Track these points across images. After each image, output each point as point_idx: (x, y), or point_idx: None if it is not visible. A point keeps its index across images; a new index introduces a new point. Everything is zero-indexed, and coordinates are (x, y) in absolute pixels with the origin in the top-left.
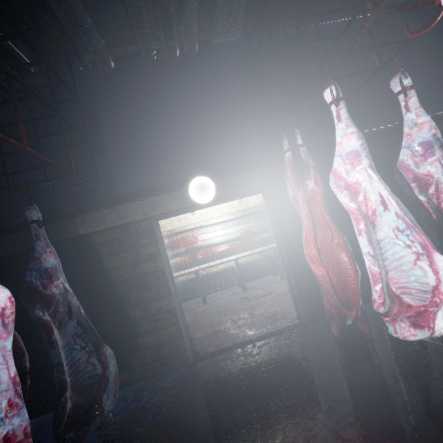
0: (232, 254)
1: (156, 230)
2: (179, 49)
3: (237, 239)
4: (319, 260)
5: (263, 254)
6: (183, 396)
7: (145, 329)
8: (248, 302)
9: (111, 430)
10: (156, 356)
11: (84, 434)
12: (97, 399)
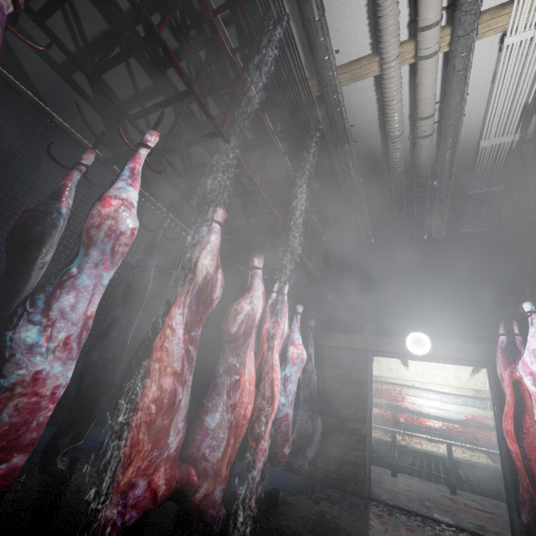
0: (447, 439)
1: (369, 362)
2: (427, 234)
3: (459, 422)
4: (513, 436)
5: (498, 463)
6: (354, 507)
7: (335, 439)
8: (451, 501)
9: (297, 489)
10: (337, 469)
11: (294, 461)
12: (305, 448)
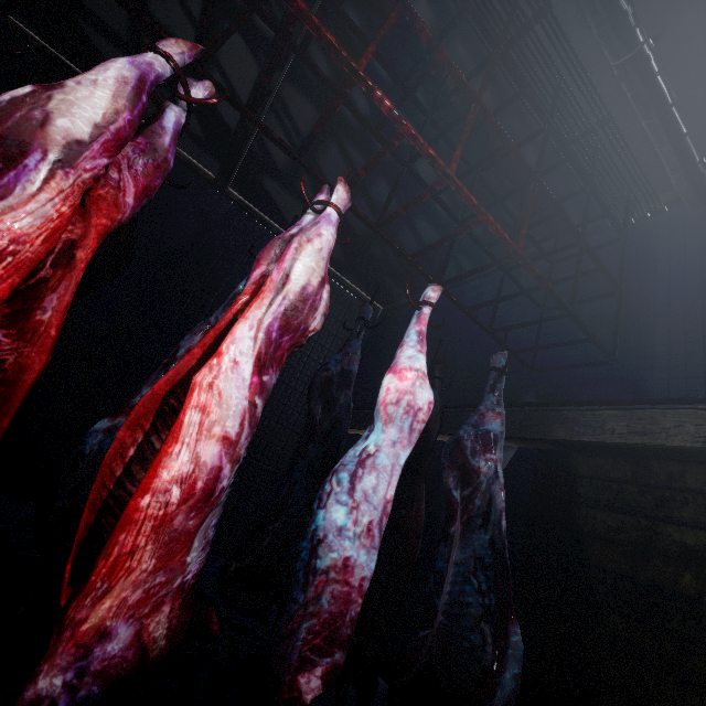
0: None
1: None
2: None
3: None
4: None
5: None
6: None
7: None
8: None
9: None
10: None
11: None
12: None
